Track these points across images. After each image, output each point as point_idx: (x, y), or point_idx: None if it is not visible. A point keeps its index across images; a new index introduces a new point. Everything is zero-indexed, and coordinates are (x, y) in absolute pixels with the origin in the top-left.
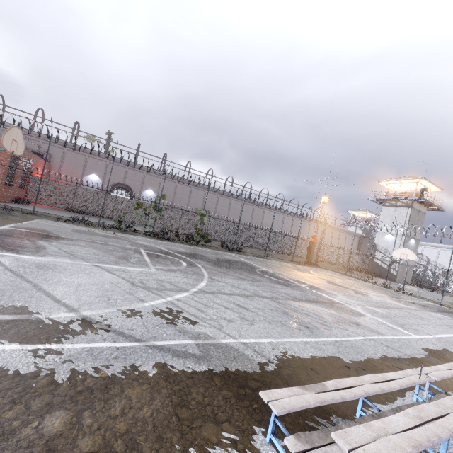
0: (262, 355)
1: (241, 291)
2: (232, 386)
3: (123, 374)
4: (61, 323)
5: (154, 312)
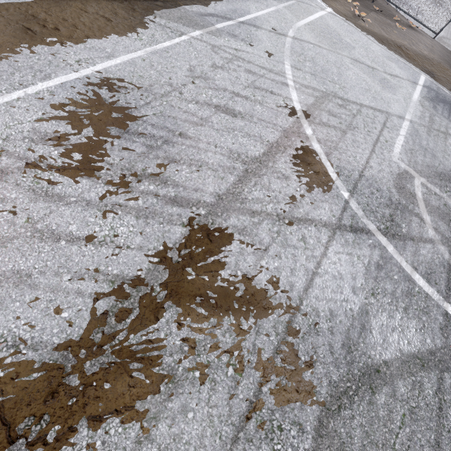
0: (162, 25)
1: (274, 198)
2: (171, 1)
3: (223, 3)
4: (281, 27)
5: (271, 54)
